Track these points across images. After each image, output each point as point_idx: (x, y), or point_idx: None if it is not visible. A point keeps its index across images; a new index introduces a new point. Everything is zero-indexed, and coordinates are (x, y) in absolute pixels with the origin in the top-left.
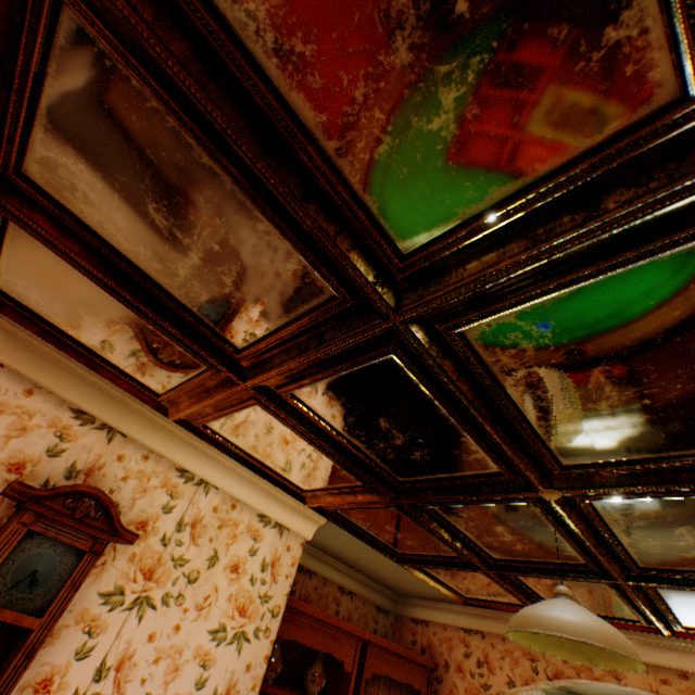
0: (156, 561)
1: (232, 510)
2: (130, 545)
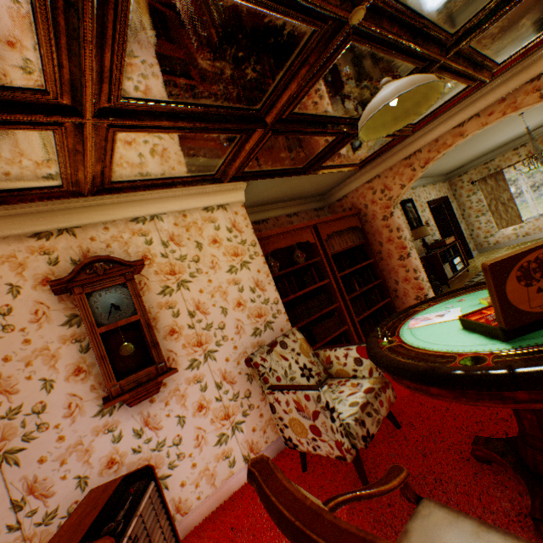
0: (171, 267)
1: (186, 219)
2: (149, 270)
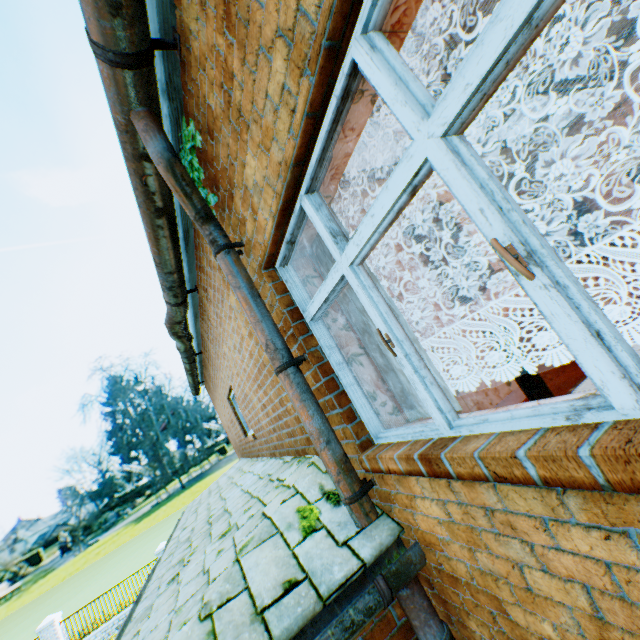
0: None
1: None
2: None
